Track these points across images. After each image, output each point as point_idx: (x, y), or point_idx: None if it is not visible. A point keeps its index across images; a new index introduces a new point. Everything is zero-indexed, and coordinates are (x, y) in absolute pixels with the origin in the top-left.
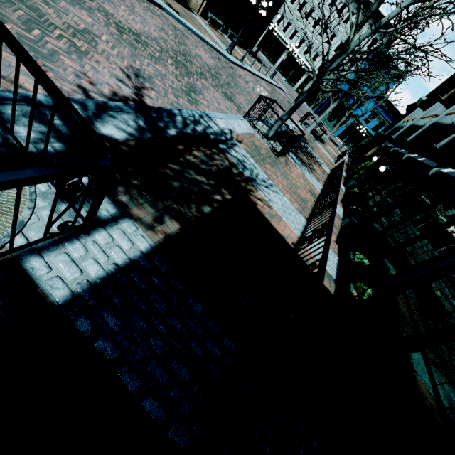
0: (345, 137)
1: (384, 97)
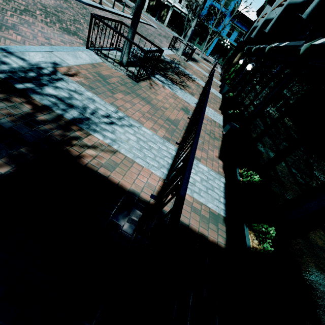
0: (215, 54)
1: (237, 11)
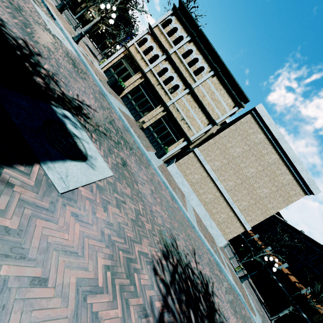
0: None
1: None
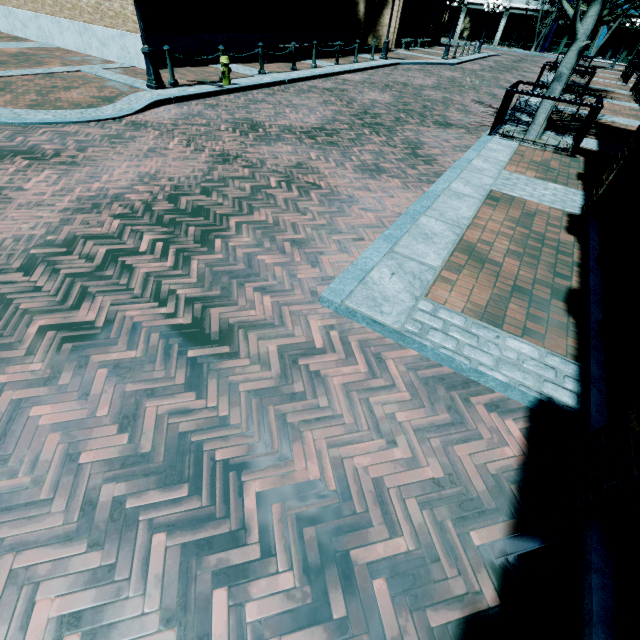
0: (608, 50)
1: None
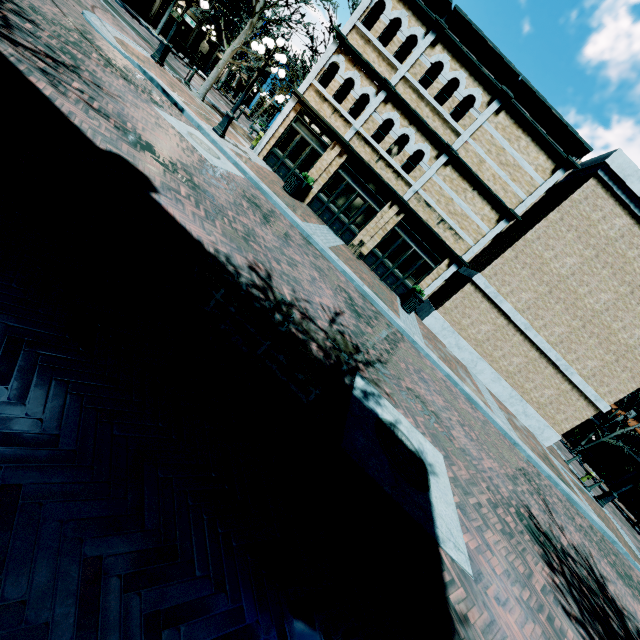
0: None
1: None
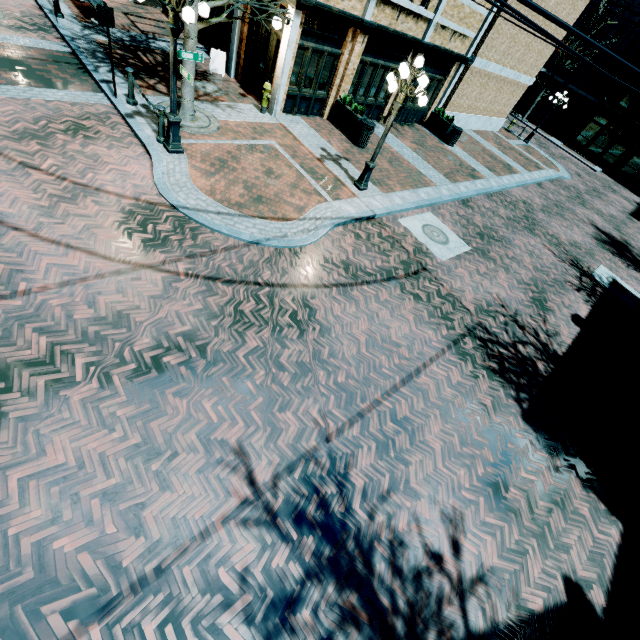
0: None
1: None
